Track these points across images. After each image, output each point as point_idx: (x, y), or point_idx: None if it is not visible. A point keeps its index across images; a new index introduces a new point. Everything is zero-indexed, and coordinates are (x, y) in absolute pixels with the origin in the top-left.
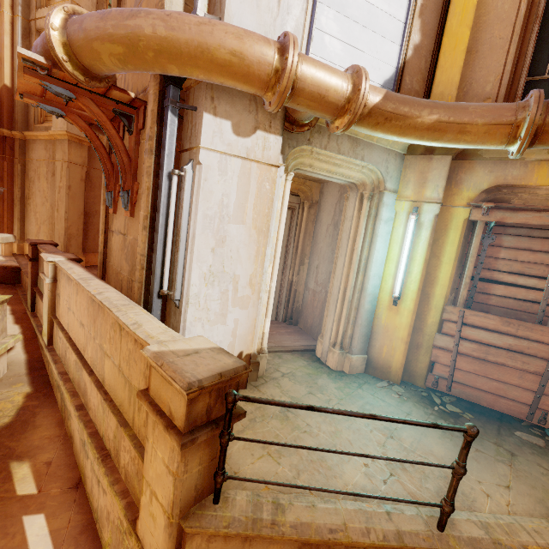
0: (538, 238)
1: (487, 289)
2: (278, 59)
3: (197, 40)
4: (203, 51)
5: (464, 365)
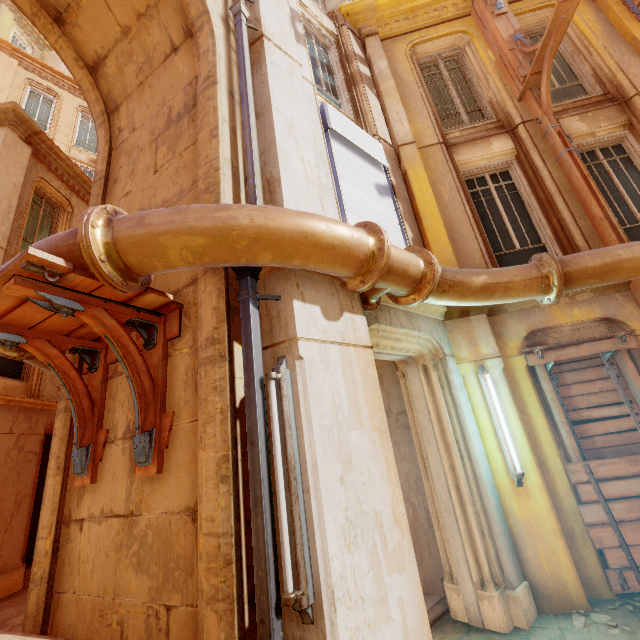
0: (590, 368)
1: (585, 431)
2: (371, 241)
3: (301, 227)
4: (307, 236)
5: (633, 537)
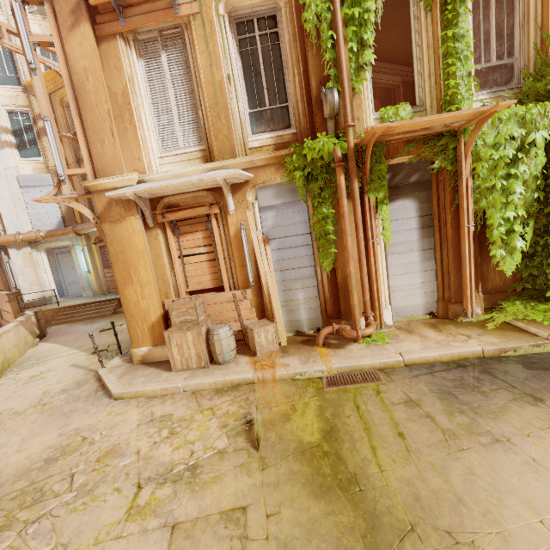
0: None
1: (108, 262)
2: (16, 238)
3: None
4: (0, 242)
5: (109, 284)
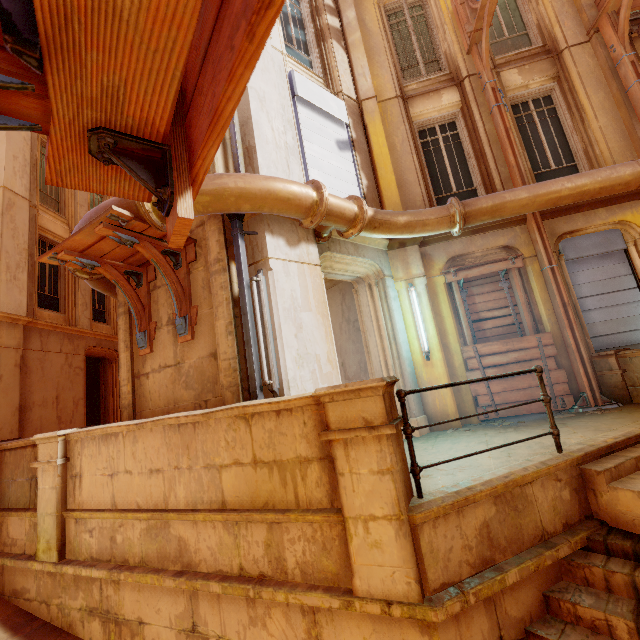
0: (491, 283)
1: (480, 327)
2: (315, 194)
3: (267, 188)
4: (271, 193)
5: (497, 388)
